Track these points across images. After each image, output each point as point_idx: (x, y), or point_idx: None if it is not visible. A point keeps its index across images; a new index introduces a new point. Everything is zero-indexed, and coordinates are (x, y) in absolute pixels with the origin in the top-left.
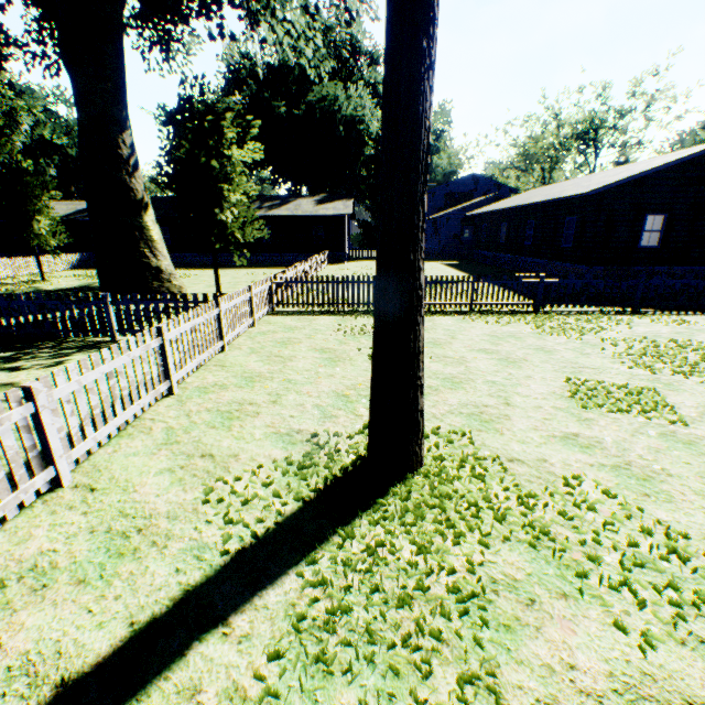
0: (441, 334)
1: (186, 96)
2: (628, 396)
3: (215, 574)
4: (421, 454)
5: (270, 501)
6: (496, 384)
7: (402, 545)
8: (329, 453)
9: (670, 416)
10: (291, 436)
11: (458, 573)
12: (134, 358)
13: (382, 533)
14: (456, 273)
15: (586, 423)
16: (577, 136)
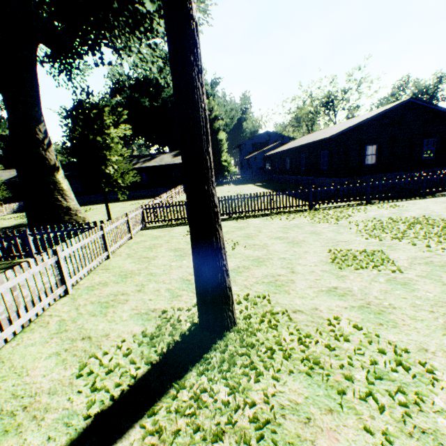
0: (252, 230)
1: (78, 100)
2: (366, 257)
3: (78, 437)
4: (233, 316)
5: (127, 368)
6: (286, 260)
7: (218, 389)
8: (173, 323)
9: (392, 267)
10: (148, 315)
11: (258, 405)
12: (35, 273)
13: (206, 381)
14: (263, 190)
15: (342, 279)
16: (323, 105)
